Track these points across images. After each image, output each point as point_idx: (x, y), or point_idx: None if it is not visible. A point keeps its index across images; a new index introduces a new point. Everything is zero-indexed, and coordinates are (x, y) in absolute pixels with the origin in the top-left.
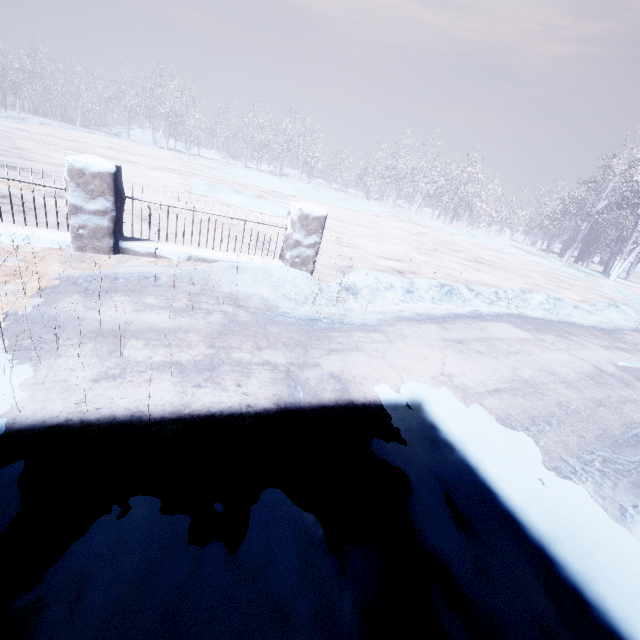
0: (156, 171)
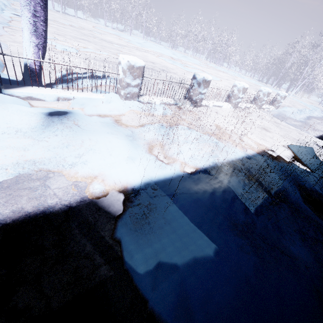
0: (135, 50)
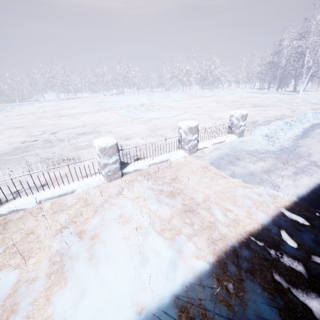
0: (95, 113)
